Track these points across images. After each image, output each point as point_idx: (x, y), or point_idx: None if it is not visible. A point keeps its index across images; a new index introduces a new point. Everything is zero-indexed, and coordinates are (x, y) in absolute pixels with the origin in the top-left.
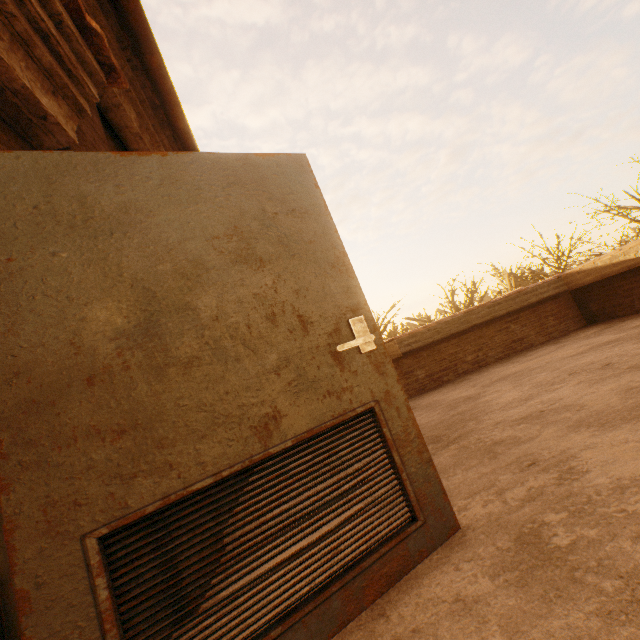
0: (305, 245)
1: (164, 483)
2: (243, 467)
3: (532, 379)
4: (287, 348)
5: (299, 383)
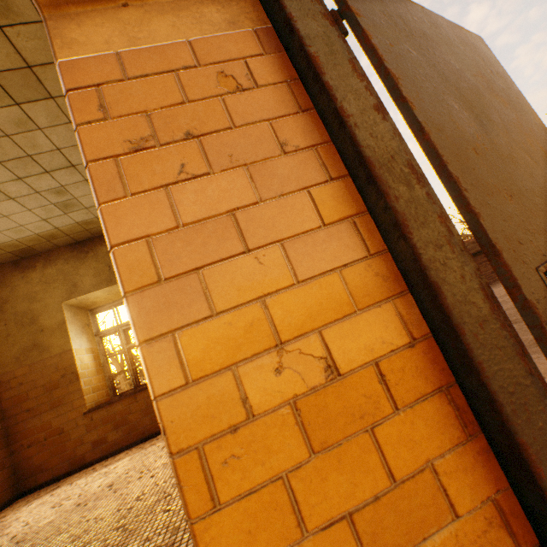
0: (515, 99)
1: None
2: None
3: None
4: None
5: None
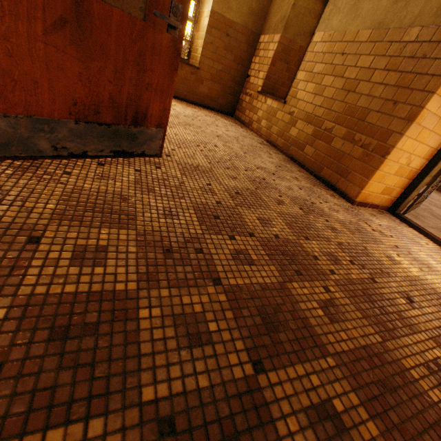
0: None
1: None
2: None
3: None
4: None
5: None
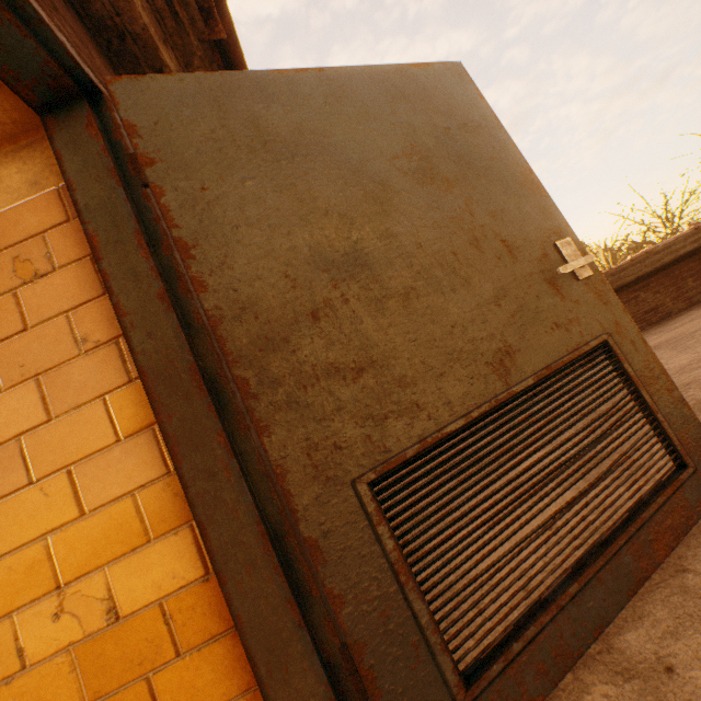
0: (487, 162)
1: (416, 425)
2: (490, 408)
3: (700, 340)
4: (499, 277)
5: (522, 315)
